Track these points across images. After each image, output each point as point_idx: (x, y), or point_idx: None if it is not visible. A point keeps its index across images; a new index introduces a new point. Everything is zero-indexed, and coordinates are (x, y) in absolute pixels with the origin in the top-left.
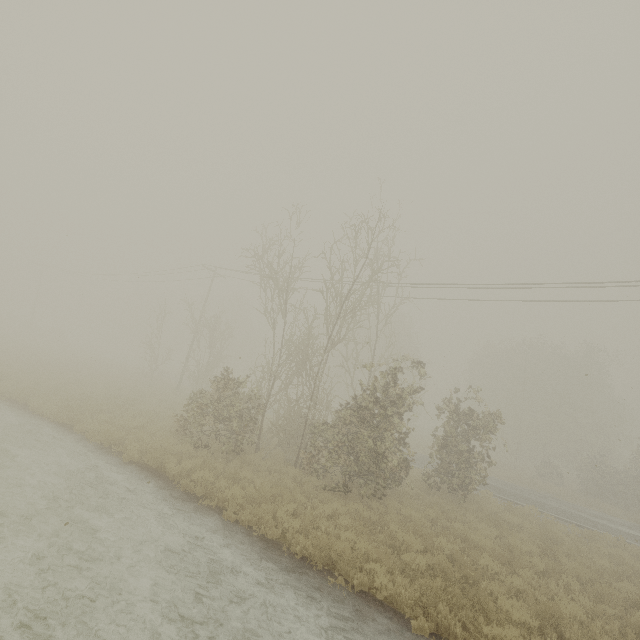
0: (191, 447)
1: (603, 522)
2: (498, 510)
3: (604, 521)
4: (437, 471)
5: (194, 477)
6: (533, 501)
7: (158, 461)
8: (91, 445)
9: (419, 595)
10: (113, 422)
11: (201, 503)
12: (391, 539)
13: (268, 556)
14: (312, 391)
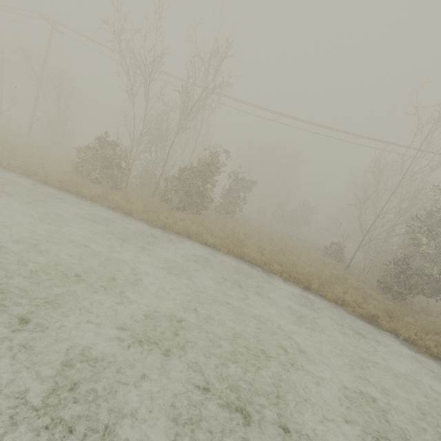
0: (90, 182)
1: (277, 229)
2: (242, 222)
3: (278, 228)
4: (221, 205)
5: (109, 198)
6: (254, 220)
7: (75, 188)
8: (13, 174)
9: (222, 244)
10: (15, 159)
11: (116, 211)
12: (207, 229)
13: (162, 232)
14: (167, 157)
